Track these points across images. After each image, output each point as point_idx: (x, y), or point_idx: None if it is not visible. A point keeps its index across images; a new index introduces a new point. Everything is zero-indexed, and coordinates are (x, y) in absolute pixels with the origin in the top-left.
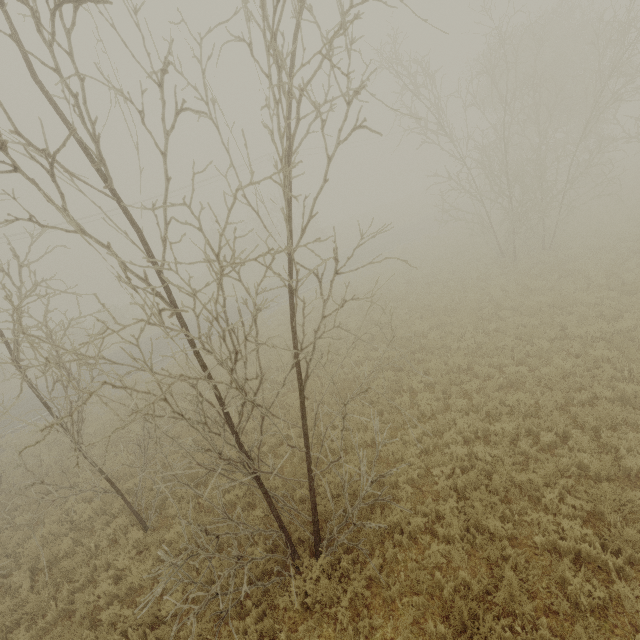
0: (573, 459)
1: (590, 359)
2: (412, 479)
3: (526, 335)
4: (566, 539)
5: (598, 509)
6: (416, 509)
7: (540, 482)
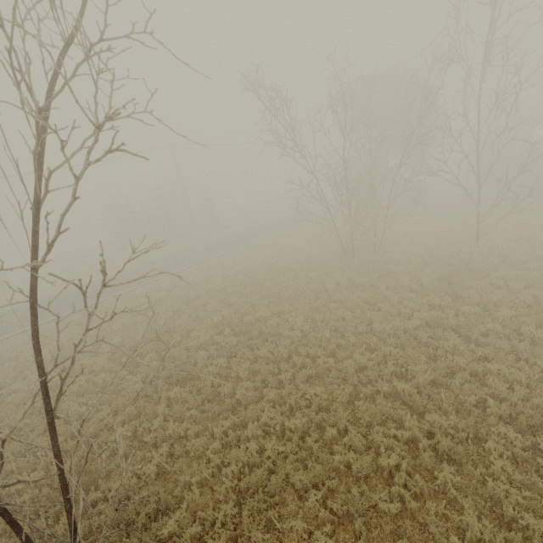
0: (343, 456)
1: (380, 354)
2: (207, 477)
3: (342, 327)
4: None
5: (350, 512)
6: (197, 515)
7: (308, 484)
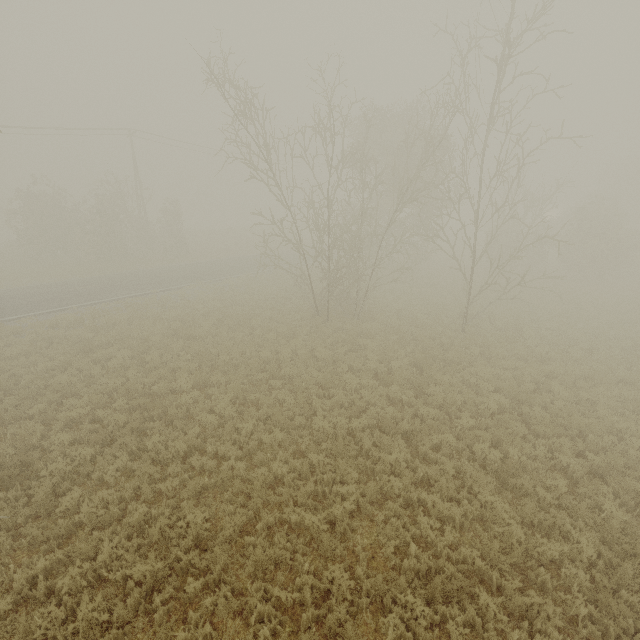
0: (193, 633)
1: (306, 464)
2: None
3: (274, 417)
4: None
5: None
6: None
7: None
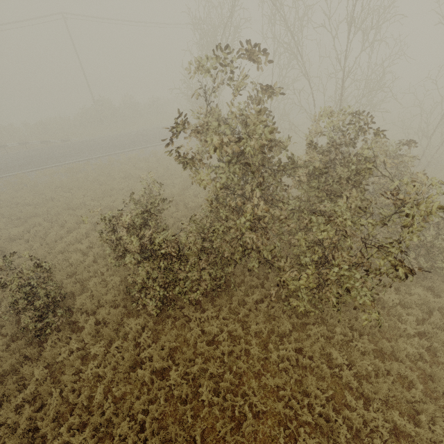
0: None
1: None
2: None
3: None
4: None
5: None
6: None
7: None
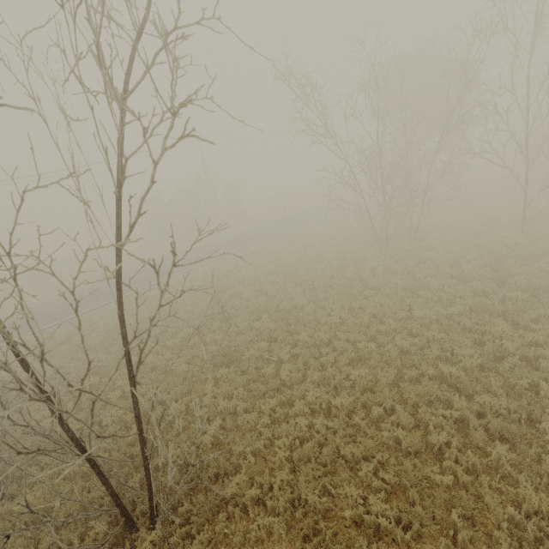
0: (392, 433)
1: (423, 339)
2: (259, 448)
3: (381, 314)
4: (371, 512)
5: (402, 482)
6: (254, 480)
7: (359, 456)
